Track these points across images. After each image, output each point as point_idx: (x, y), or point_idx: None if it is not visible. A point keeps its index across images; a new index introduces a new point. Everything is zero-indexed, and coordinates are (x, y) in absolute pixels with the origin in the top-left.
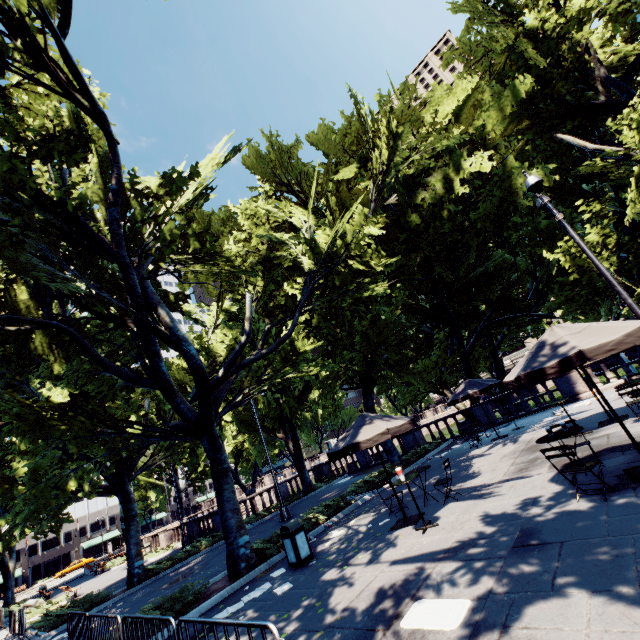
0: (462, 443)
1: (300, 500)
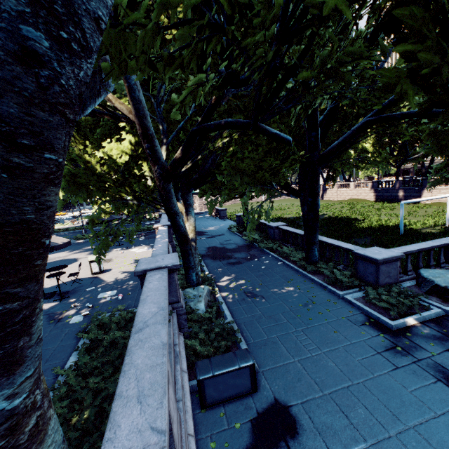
0: (138, 236)
1: (126, 224)
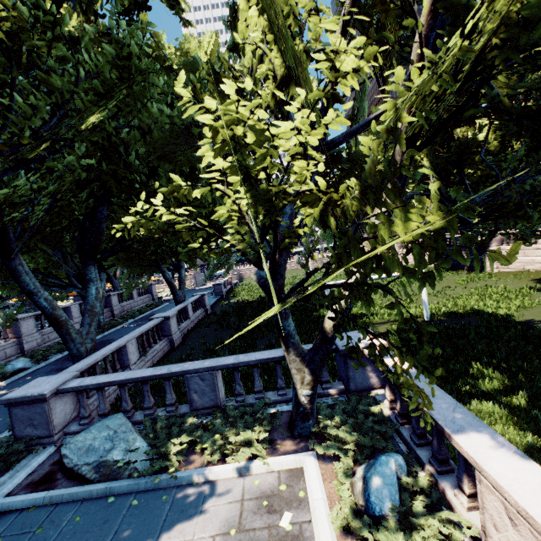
0: None
1: None
